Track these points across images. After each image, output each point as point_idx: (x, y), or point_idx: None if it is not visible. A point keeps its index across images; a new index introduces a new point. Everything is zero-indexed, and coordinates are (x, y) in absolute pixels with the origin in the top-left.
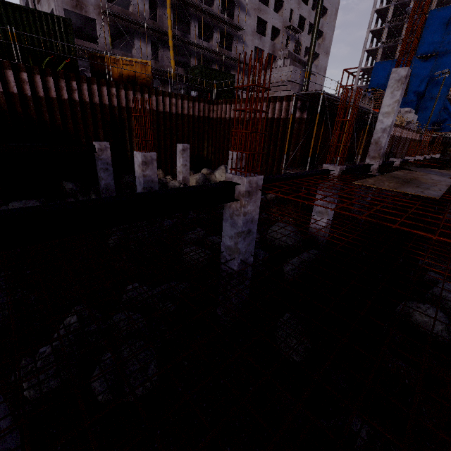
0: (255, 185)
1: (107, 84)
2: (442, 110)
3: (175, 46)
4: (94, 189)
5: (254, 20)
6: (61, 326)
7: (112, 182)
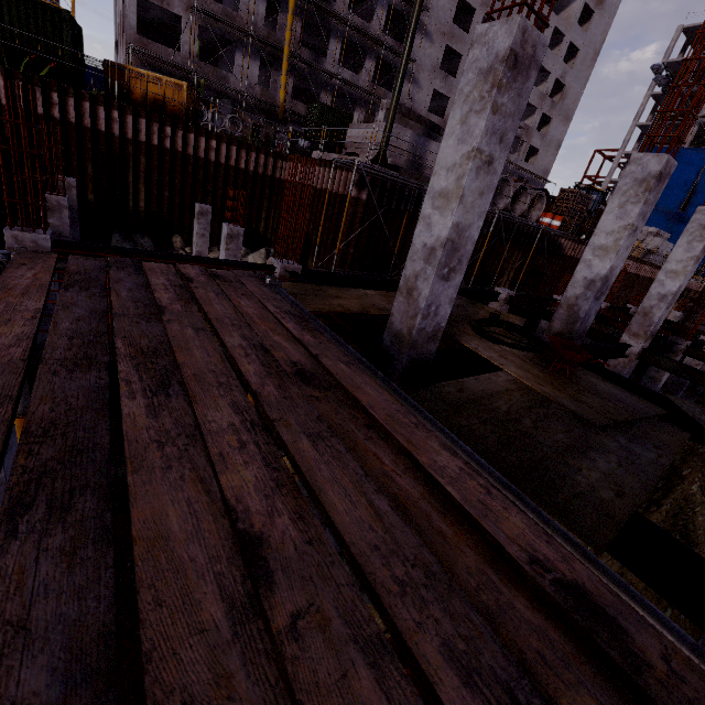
0: (33, 245)
1: (107, 105)
2: None
3: (299, 71)
4: None
5: (440, 49)
6: None
7: (76, 235)
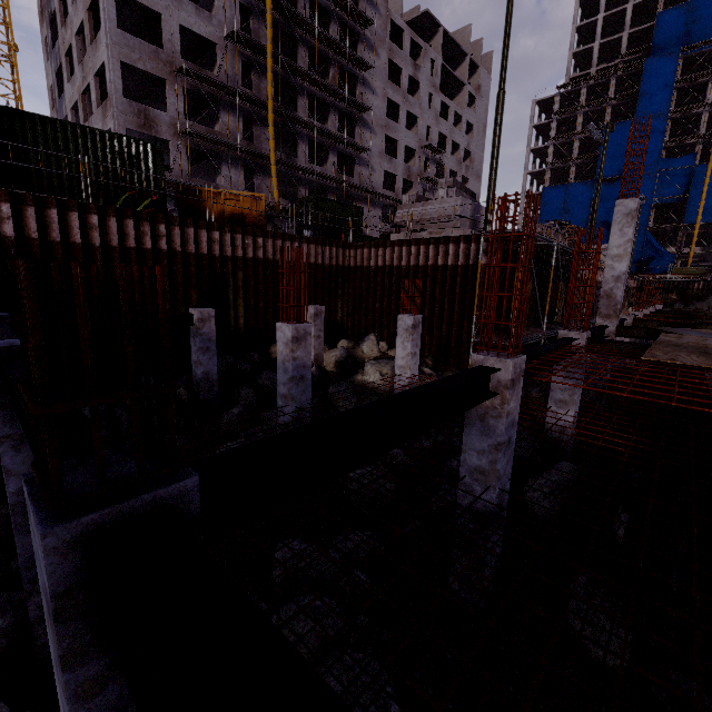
0: (518, 370)
1: (207, 227)
2: (645, 245)
3: (278, 173)
4: (183, 380)
5: (382, 138)
6: None
7: (214, 369)
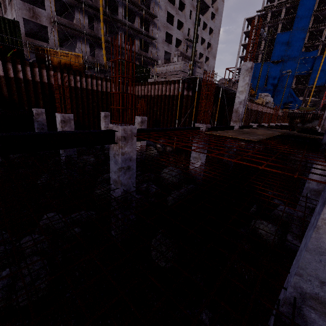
0: (130, 132)
1: (46, 68)
2: (289, 95)
3: (107, 48)
4: None
5: (164, 33)
6: None
7: None
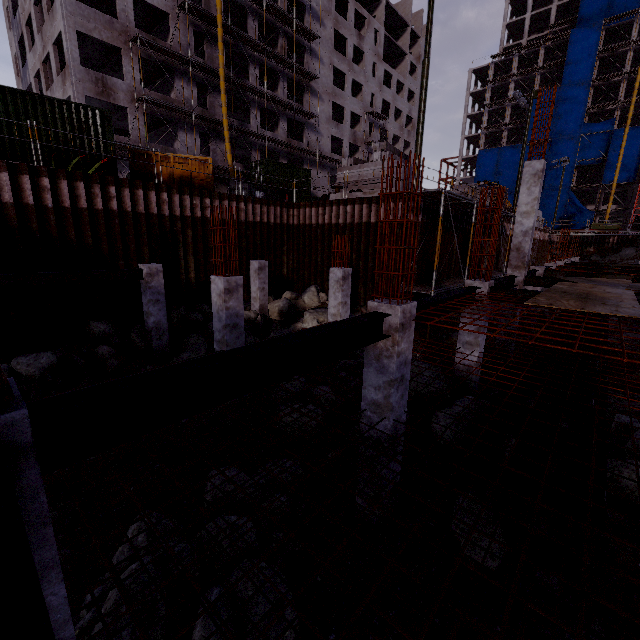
0: (409, 315)
1: (156, 189)
2: (568, 203)
3: (231, 138)
4: (137, 329)
5: (329, 105)
6: (118, 551)
7: (164, 319)
